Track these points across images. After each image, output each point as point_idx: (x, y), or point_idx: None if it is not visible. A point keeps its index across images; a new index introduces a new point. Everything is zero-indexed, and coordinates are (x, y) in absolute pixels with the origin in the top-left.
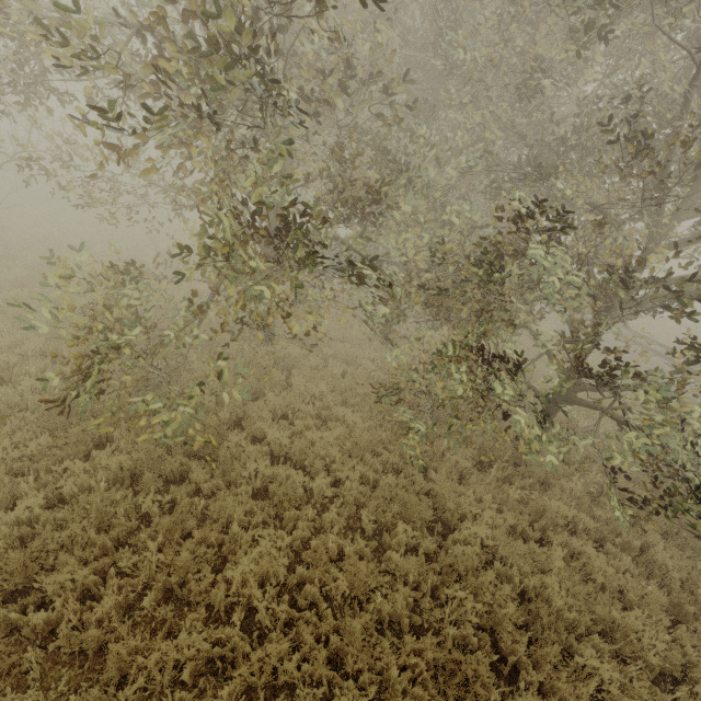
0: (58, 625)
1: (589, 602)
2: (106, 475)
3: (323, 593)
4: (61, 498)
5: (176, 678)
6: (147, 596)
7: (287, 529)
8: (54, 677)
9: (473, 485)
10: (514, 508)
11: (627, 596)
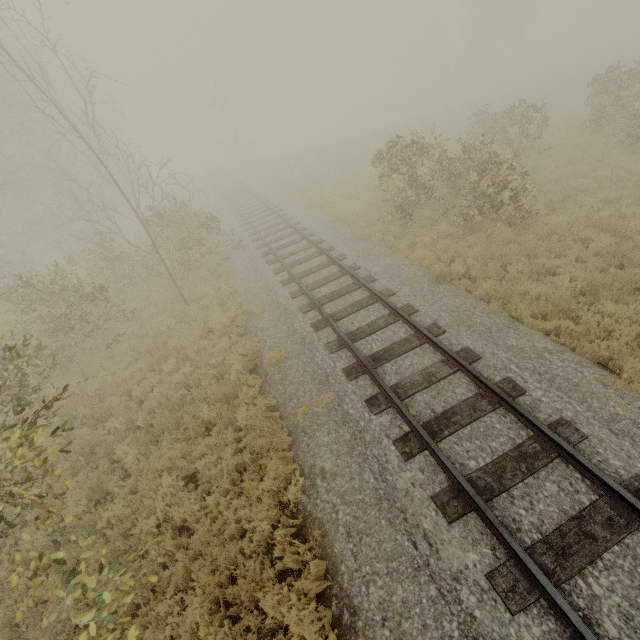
0: None
1: None
2: None
3: None
4: None
5: None
6: None
7: None
8: None
9: None
10: None
11: None
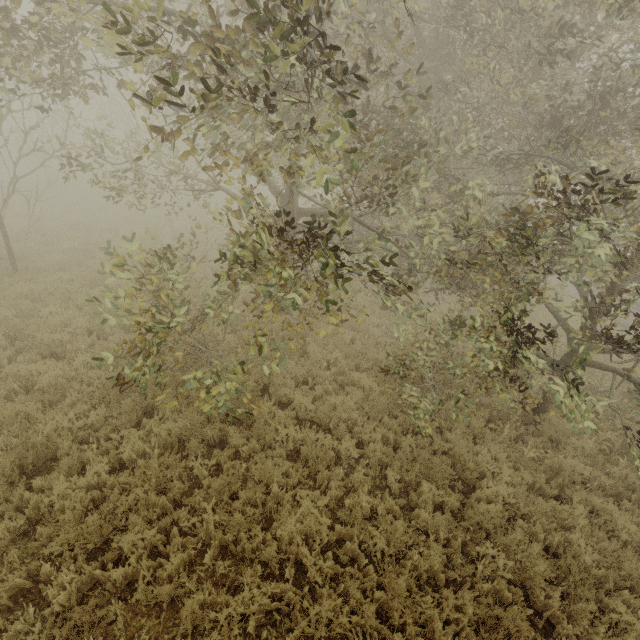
0: (133, 579)
1: (615, 559)
2: (157, 442)
3: (362, 549)
4: (120, 463)
5: (241, 628)
6: (205, 552)
7: (321, 489)
8: (135, 626)
9: (488, 445)
10: (528, 466)
11: None
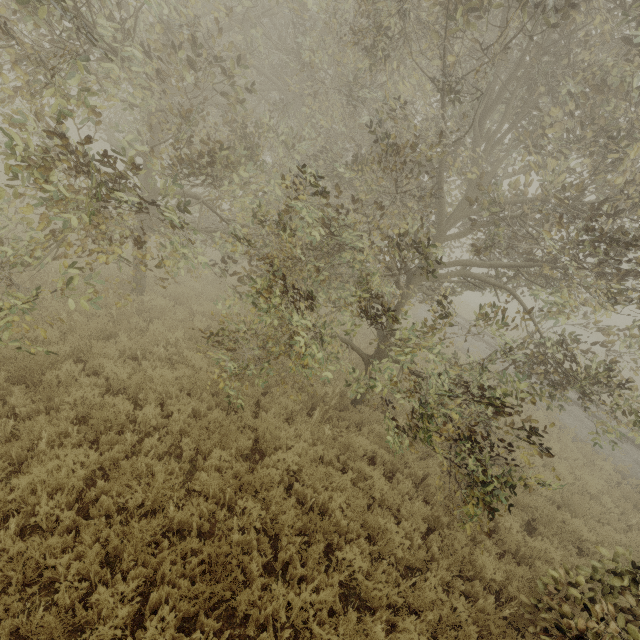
0: None
1: (364, 514)
2: None
3: (120, 505)
4: None
5: None
6: None
7: (101, 451)
8: None
9: (296, 423)
10: (328, 444)
11: (401, 512)
